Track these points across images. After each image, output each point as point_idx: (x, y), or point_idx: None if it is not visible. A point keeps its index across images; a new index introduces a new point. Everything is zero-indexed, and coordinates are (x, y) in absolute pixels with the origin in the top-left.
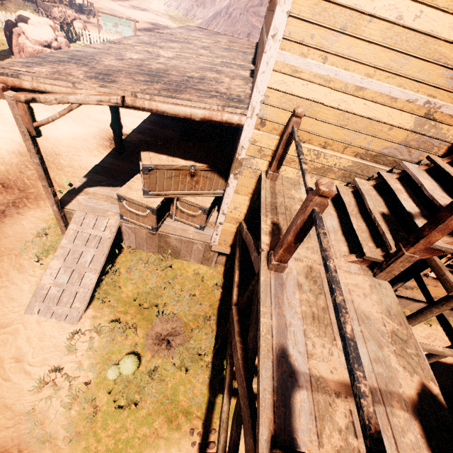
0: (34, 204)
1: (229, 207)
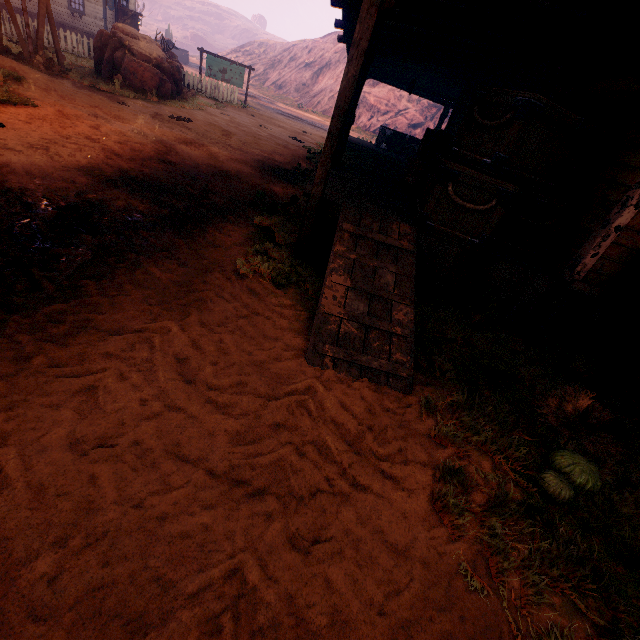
0: (219, 217)
1: None
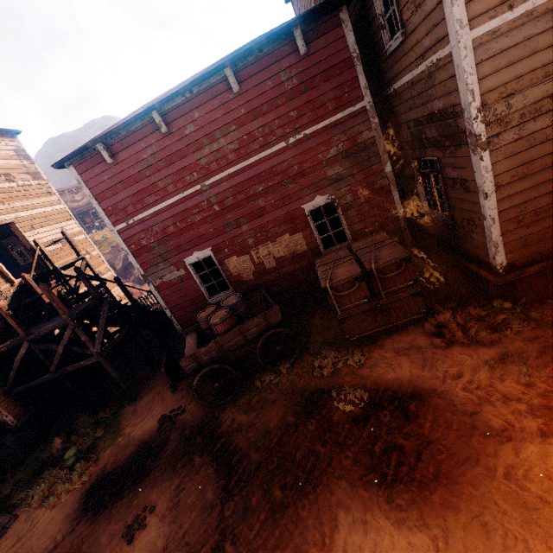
0: None
1: None
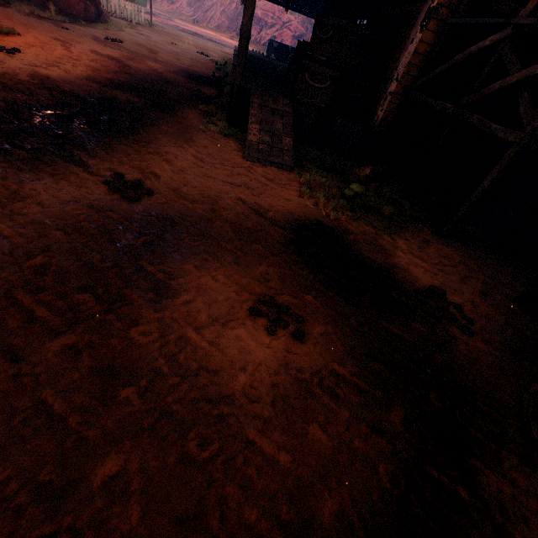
0: (178, 105)
1: (404, 70)
